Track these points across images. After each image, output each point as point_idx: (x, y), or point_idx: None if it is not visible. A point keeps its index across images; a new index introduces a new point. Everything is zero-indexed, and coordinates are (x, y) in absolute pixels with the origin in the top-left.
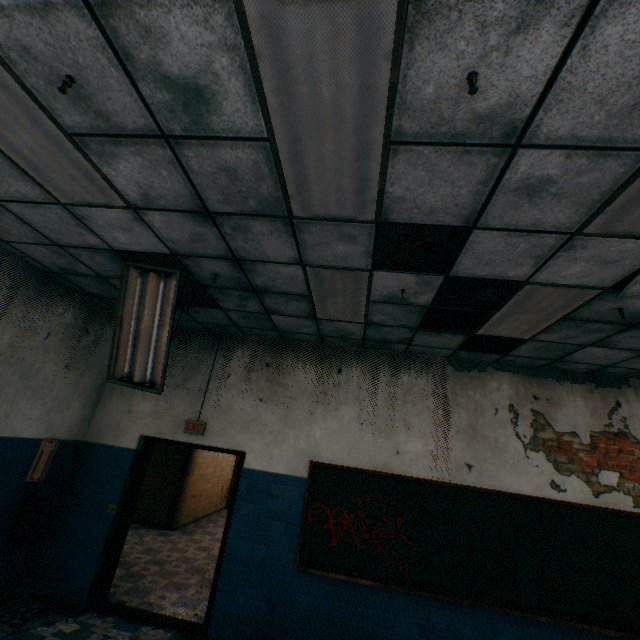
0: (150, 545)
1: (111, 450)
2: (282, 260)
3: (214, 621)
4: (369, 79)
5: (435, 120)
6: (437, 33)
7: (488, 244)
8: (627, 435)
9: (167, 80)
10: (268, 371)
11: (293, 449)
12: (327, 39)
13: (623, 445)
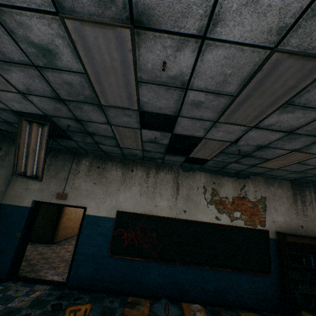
0: (41, 251)
1: (17, 207)
2: (100, 122)
3: (71, 280)
4: (124, 58)
5: (154, 76)
6: (148, 46)
7: (185, 122)
8: (246, 198)
9: (33, 44)
10: (98, 170)
11: (109, 205)
12: (104, 41)
13: (244, 202)
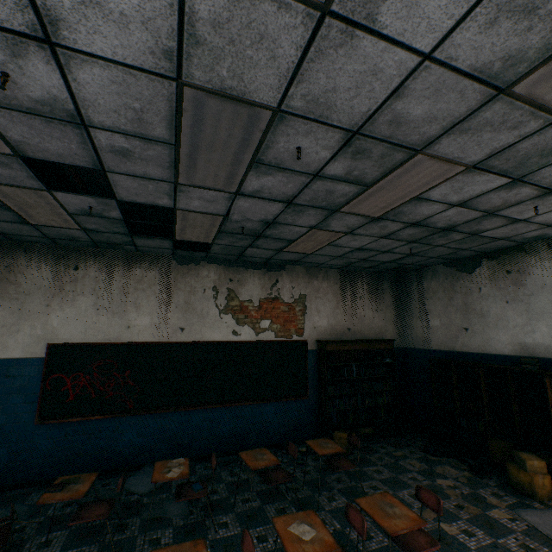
0: None
1: None
2: None
3: None
4: None
5: (2, 95)
6: None
7: (127, 183)
8: (279, 299)
9: None
10: None
11: (30, 337)
12: None
13: (276, 304)
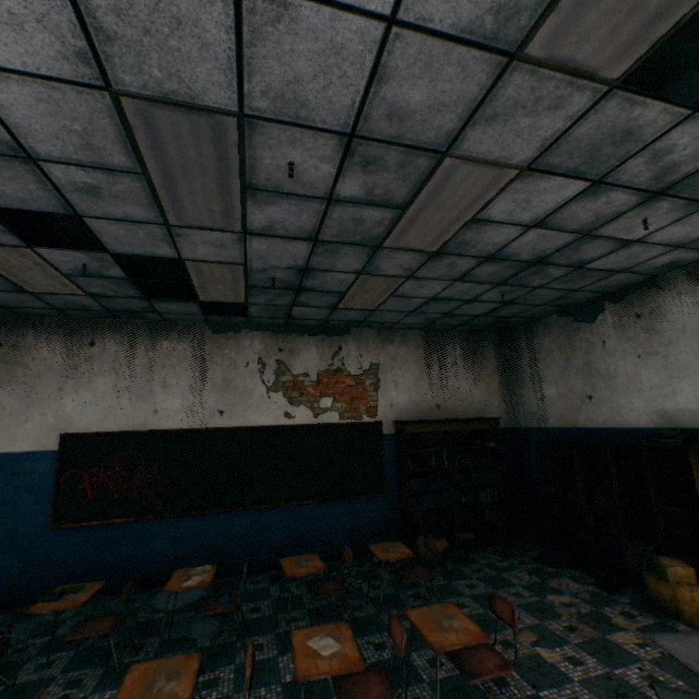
0: None
1: None
2: None
3: None
4: None
5: None
6: None
7: (111, 229)
8: (343, 370)
9: None
10: (1, 352)
11: (41, 426)
12: None
13: (339, 378)
